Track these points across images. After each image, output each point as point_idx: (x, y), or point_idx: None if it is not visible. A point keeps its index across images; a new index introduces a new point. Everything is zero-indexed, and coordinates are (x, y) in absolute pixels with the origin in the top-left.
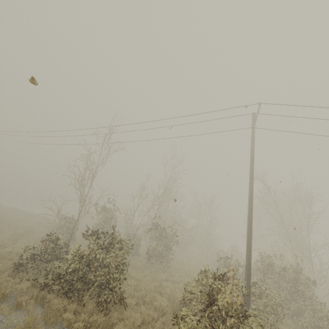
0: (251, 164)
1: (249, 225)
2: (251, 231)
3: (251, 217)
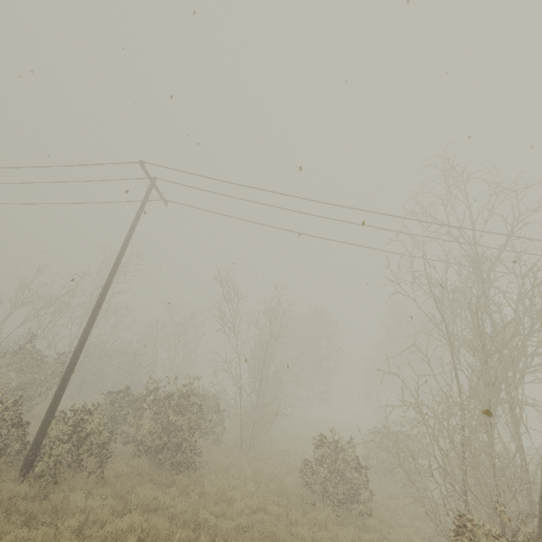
0: (122, 244)
1: (85, 326)
2: (85, 335)
3: (92, 316)
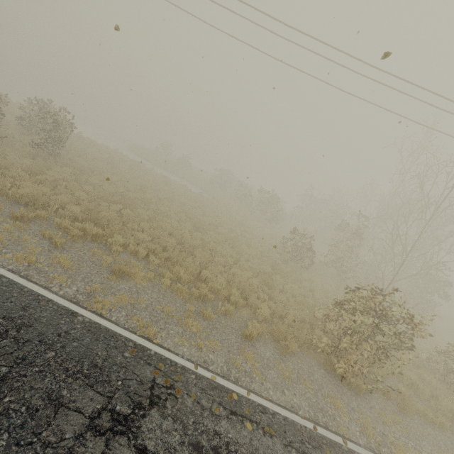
0: None
1: None
2: None
3: None
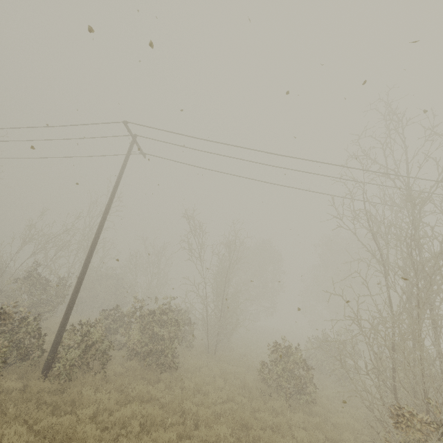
0: (112, 191)
1: (86, 258)
2: (86, 265)
3: (91, 250)
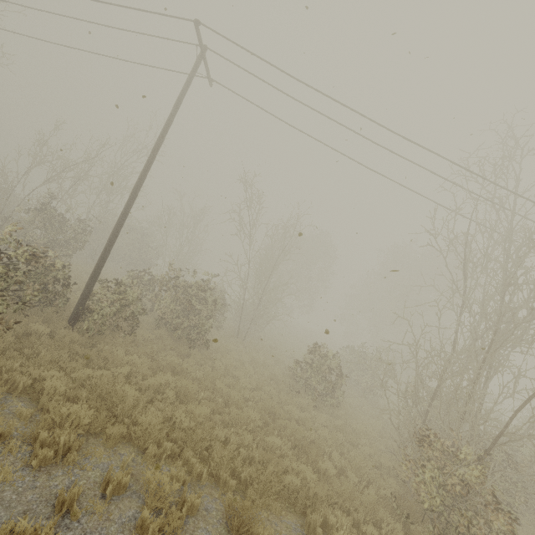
0: (164, 126)
1: (124, 208)
2: (124, 216)
3: (131, 199)
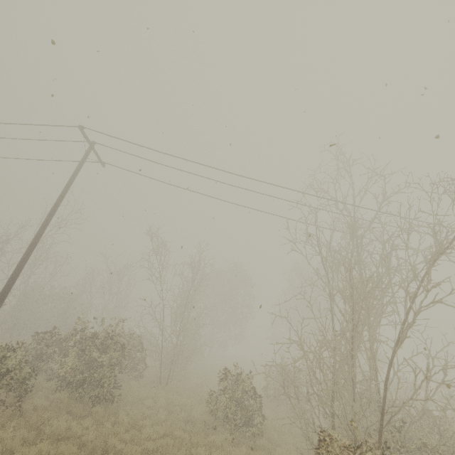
0: (58, 198)
1: (14, 270)
2: (13, 278)
3: (22, 261)
